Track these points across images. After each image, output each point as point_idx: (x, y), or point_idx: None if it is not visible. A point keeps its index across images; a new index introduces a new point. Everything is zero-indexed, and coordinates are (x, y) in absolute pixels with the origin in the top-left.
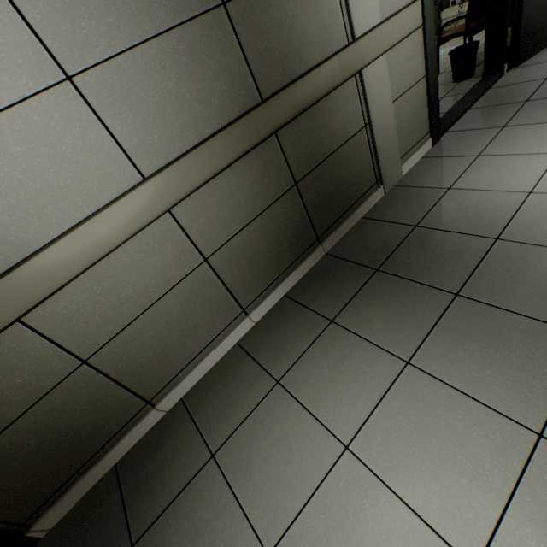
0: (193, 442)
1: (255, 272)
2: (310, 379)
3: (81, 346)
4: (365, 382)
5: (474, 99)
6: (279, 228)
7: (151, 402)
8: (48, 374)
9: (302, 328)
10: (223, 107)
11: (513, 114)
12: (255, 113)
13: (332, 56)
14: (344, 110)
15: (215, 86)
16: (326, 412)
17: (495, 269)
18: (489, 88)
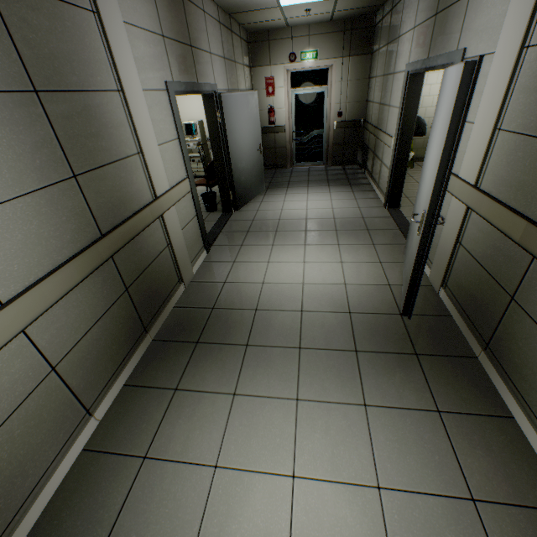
0: None
1: (98, 369)
2: (174, 439)
3: None
4: (214, 419)
5: (223, 226)
6: (117, 326)
7: None
8: None
9: (152, 405)
10: (73, 240)
11: (244, 238)
12: (99, 243)
13: (146, 207)
14: (155, 236)
15: (68, 226)
16: (194, 454)
17: (260, 326)
18: (228, 220)
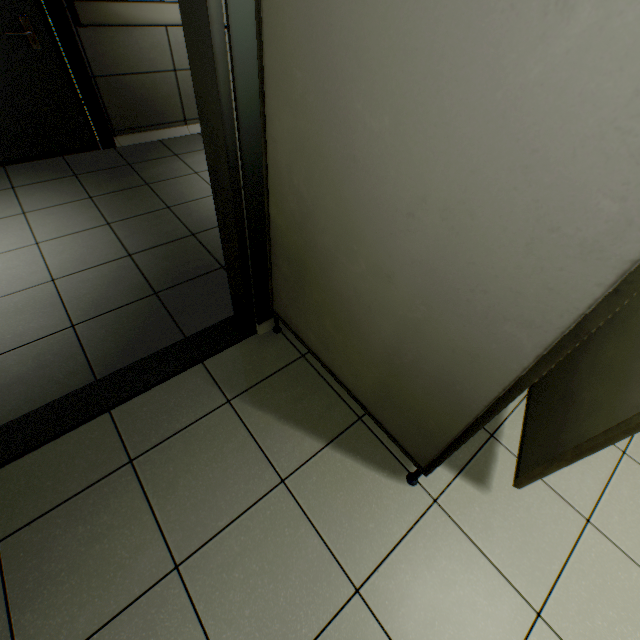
0: None
1: None
2: None
3: (178, 62)
4: None
5: None
6: None
7: (186, 122)
8: (161, 63)
9: None
10: None
11: None
12: None
13: None
14: None
15: None
16: None
17: None
18: None
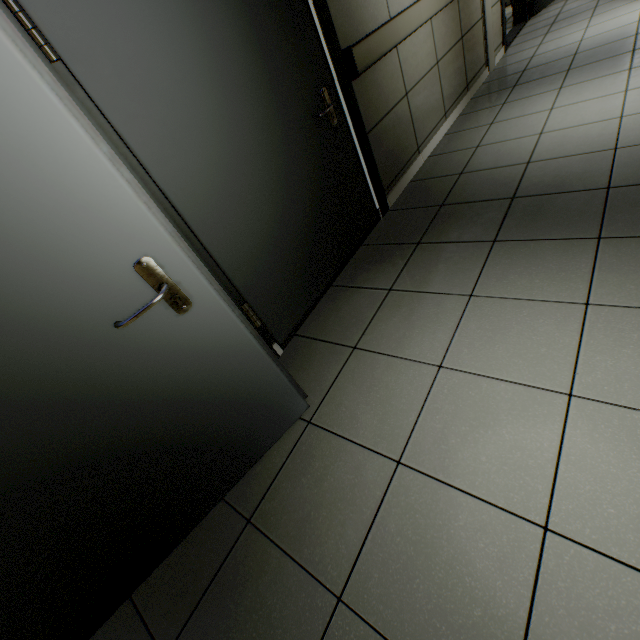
0: (458, 153)
1: (449, 89)
2: (511, 114)
3: (406, 83)
4: (543, 100)
5: (516, 33)
6: (456, 65)
7: (418, 150)
8: (398, 91)
9: (486, 113)
10: None
11: (548, 29)
12: None
13: None
14: (476, 2)
15: None
16: (530, 112)
17: (581, 59)
18: (522, 29)
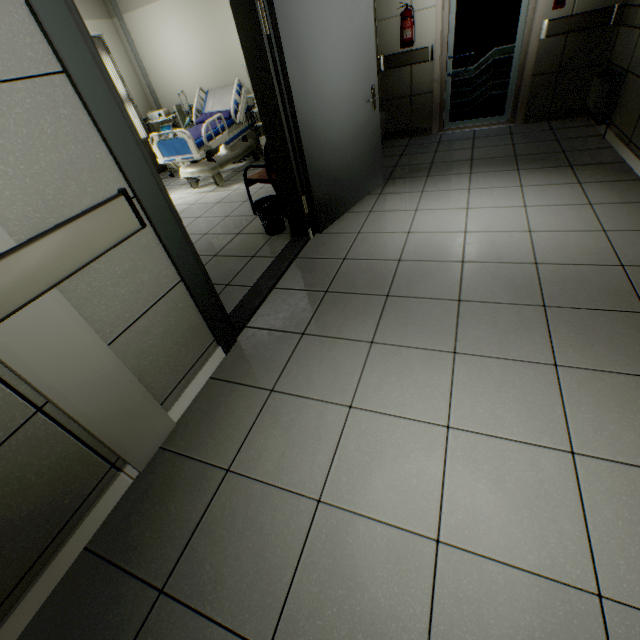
0: None
1: None
2: None
3: None
4: None
5: (280, 273)
6: None
7: None
8: None
9: None
10: None
11: (313, 311)
12: None
13: None
14: None
15: None
16: None
17: None
18: (296, 256)
